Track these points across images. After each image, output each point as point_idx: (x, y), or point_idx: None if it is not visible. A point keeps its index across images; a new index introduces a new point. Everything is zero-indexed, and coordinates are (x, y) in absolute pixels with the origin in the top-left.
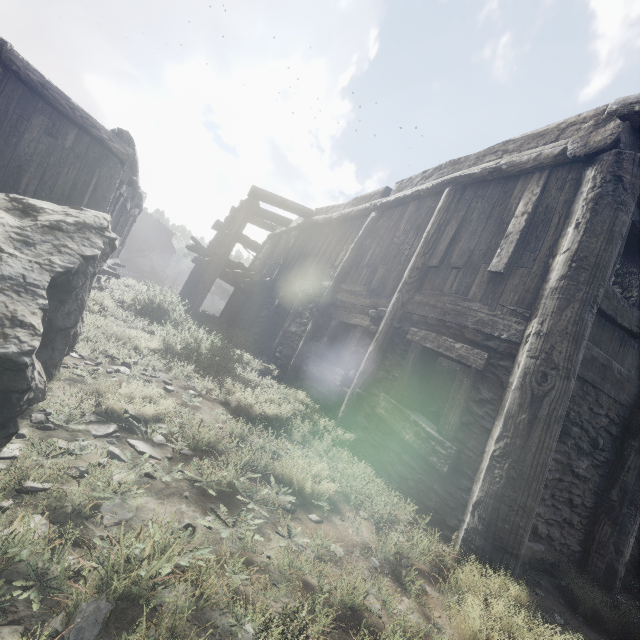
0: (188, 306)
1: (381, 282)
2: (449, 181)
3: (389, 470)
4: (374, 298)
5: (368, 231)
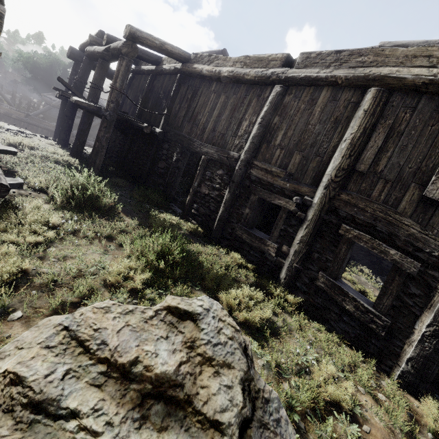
0: (90, 165)
1: (299, 168)
2: (375, 78)
3: (332, 324)
4: (294, 184)
5: (274, 107)
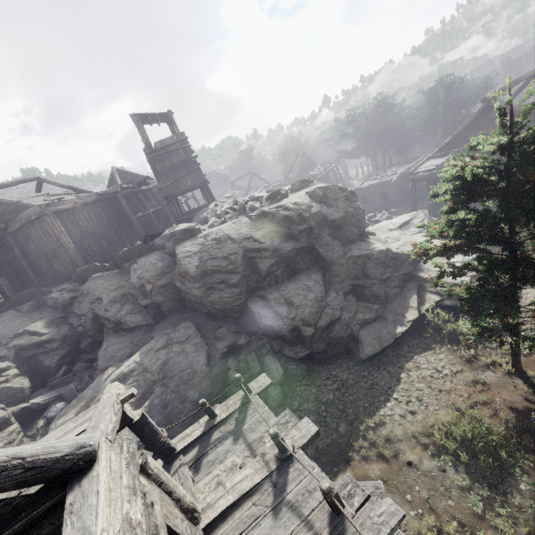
0: None
1: None
2: None
3: None
4: None
5: None
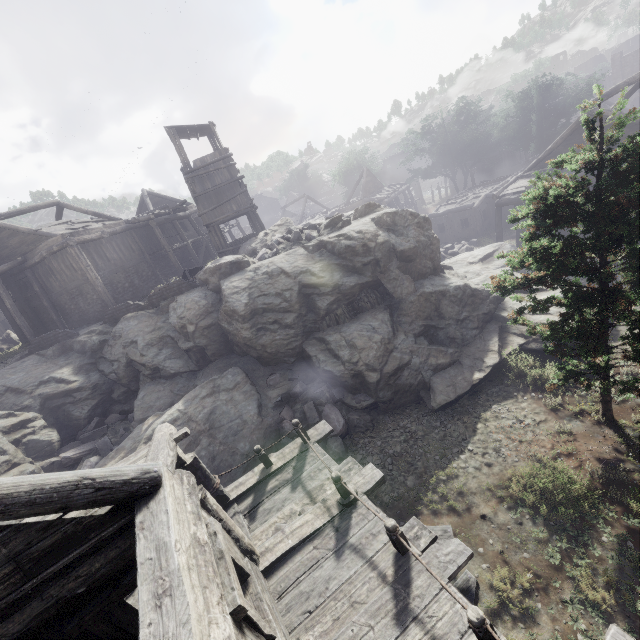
0: None
1: None
2: None
3: None
4: None
5: None
